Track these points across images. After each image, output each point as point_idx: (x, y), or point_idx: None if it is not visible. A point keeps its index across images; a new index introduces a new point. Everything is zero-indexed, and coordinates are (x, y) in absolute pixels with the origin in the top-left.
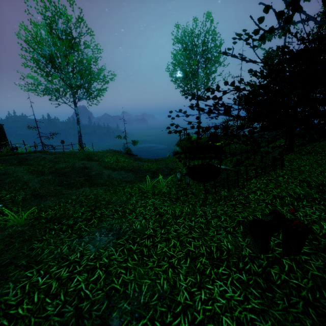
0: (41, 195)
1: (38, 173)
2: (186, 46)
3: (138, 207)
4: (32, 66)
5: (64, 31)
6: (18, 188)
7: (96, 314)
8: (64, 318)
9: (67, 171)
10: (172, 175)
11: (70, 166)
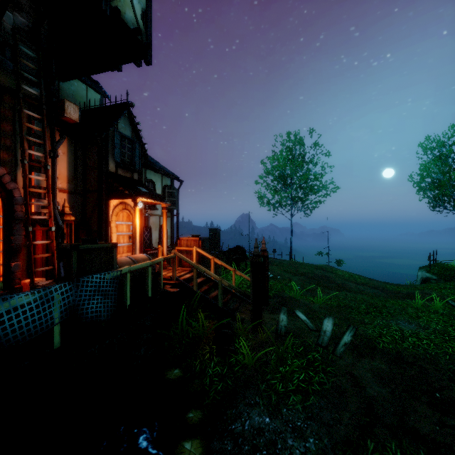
0: (309, 290)
1: (291, 273)
2: (439, 154)
3: (421, 316)
4: (262, 183)
5: (299, 154)
6: (289, 281)
7: (444, 358)
8: (420, 352)
9: (313, 276)
10: (452, 297)
11: (311, 272)
